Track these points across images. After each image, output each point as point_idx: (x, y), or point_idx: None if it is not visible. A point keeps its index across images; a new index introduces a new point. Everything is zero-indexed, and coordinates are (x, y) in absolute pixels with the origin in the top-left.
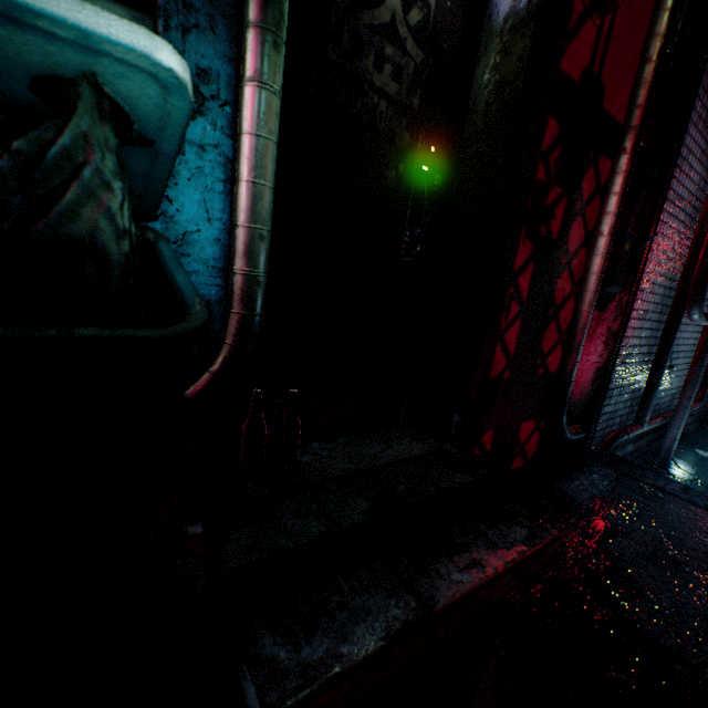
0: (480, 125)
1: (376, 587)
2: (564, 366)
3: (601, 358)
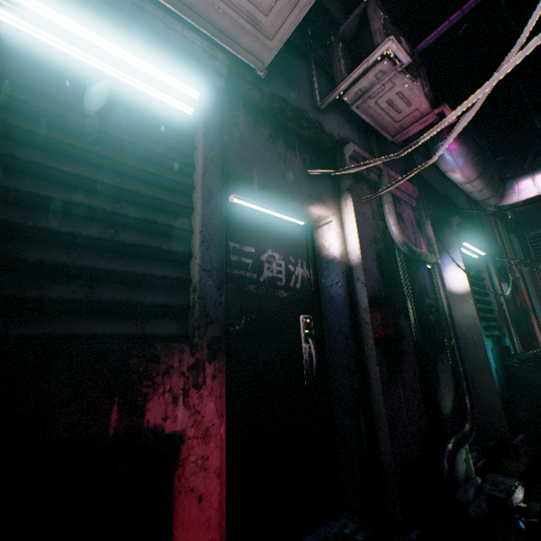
0: None
1: None
2: None
3: None
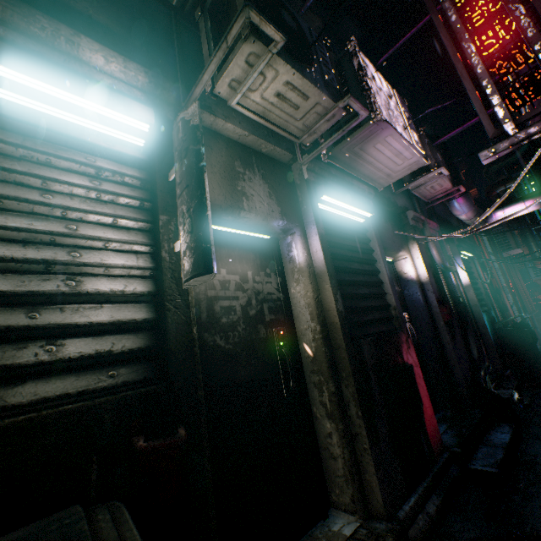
0: None
1: None
2: None
3: None
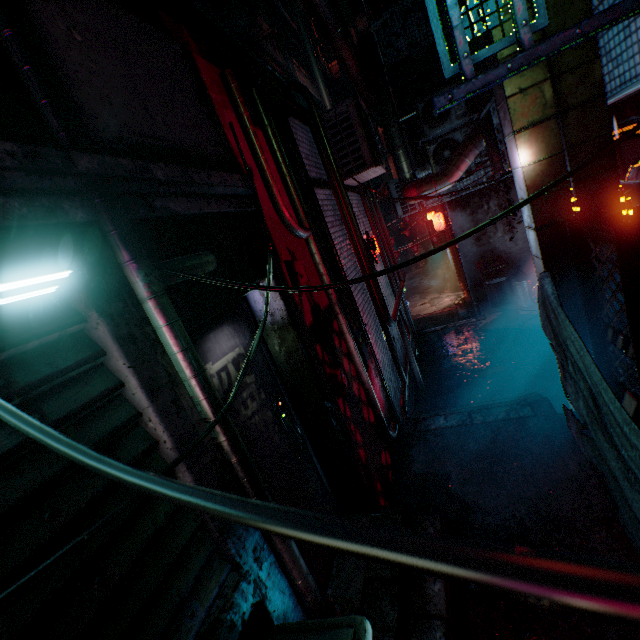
0: (289, 369)
1: (424, 633)
2: (377, 414)
3: (379, 383)
